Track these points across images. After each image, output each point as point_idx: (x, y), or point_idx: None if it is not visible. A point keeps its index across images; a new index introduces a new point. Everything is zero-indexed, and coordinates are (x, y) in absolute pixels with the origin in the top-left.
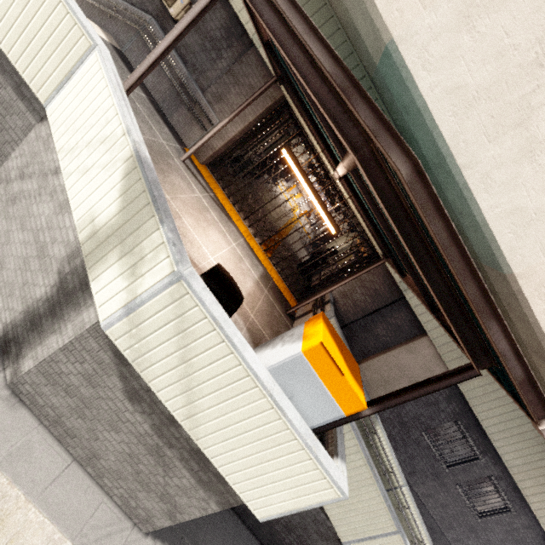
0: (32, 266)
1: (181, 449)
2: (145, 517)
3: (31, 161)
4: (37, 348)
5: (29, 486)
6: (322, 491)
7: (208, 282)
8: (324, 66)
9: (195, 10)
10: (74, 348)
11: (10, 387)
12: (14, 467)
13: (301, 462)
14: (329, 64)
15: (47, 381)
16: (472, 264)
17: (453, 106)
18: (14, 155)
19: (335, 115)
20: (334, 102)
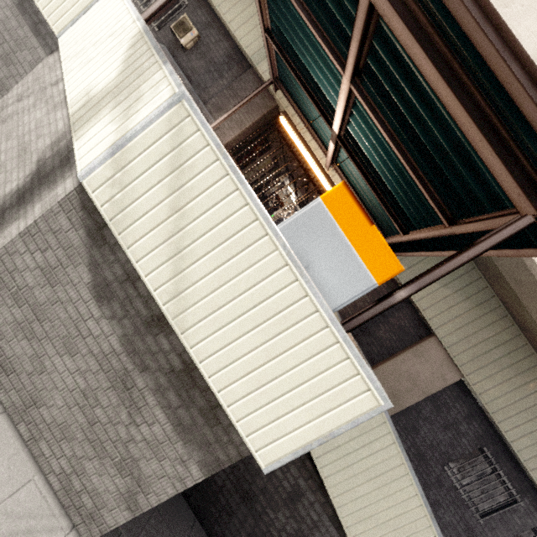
0: (9, 166)
1: (158, 371)
2: (91, 509)
3: (32, 85)
4: None
5: None
6: (355, 398)
7: None
8: None
9: None
10: (38, 231)
11: None
12: None
13: (324, 350)
14: None
15: None
16: (511, 37)
17: None
18: (17, 87)
19: None
20: None
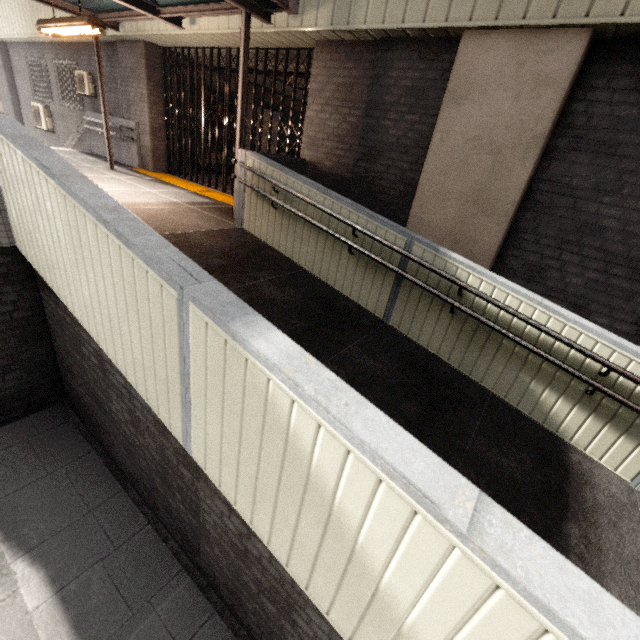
0: None
1: None
2: None
3: None
4: None
5: None
6: None
7: None
8: None
9: None
10: None
11: None
12: None
13: None
14: None
15: None
16: None
17: None
18: None
19: None
20: None
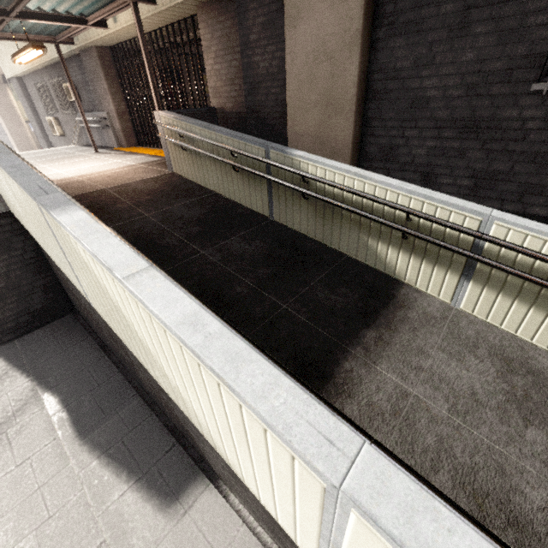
0: None
1: None
2: None
3: None
4: None
5: None
6: None
7: None
8: None
9: None
10: None
11: None
12: None
13: None
14: None
15: None
16: None
17: None
18: None
19: None
20: None
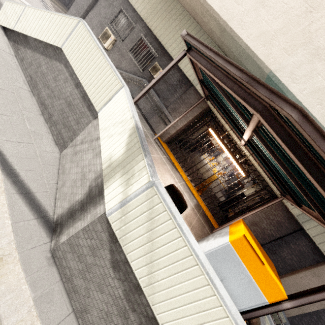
0: (77, 184)
1: (140, 314)
2: None
3: (87, 136)
4: (70, 228)
5: (46, 322)
6: None
7: (167, 191)
8: (235, 74)
9: (168, 67)
10: (89, 229)
11: (52, 252)
12: (42, 306)
13: None
14: (238, 73)
15: (70, 250)
16: None
17: (317, 99)
18: (81, 134)
19: (243, 97)
20: (242, 91)
